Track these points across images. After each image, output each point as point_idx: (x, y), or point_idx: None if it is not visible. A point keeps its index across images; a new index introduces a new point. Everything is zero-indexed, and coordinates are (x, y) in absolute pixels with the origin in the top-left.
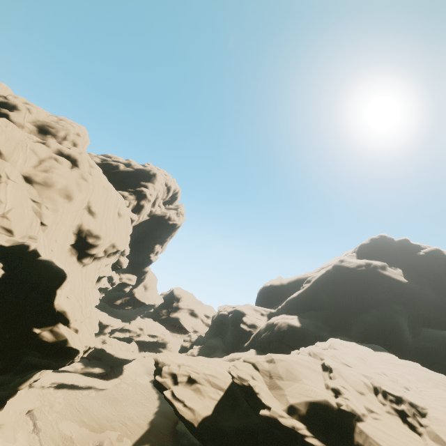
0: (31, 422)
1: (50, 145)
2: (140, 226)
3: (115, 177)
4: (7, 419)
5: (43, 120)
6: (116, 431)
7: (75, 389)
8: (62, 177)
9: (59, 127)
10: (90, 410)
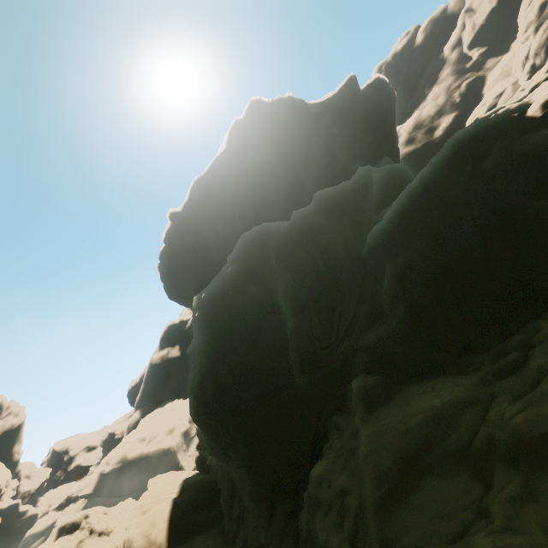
0: None
1: None
2: None
3: None
4: None
5: None
6: None
7: None
8: None
9: None
10: None
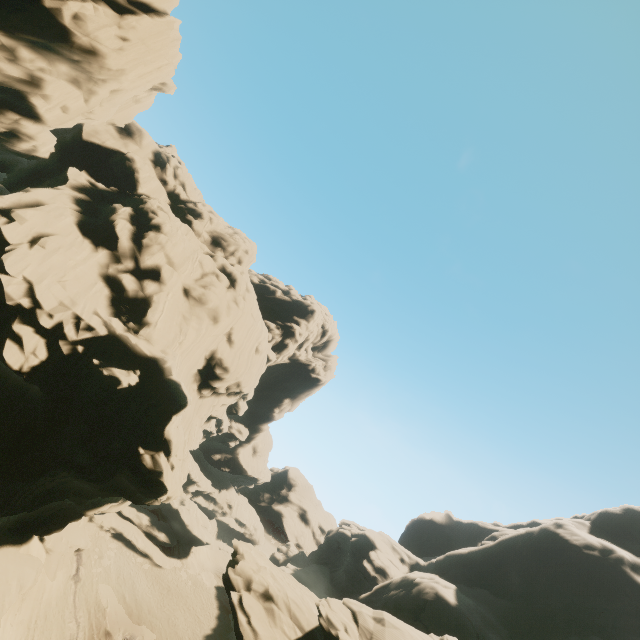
0: (76, 565)
1: (217, 259)
2: (275, 368)
3: (267, 303)
4: (58, 547)
5: (220, 232)
6: (154, 632)
7: (131, 548)
8: (217, 296)
9: (232, 241)
10: (136, 586)
